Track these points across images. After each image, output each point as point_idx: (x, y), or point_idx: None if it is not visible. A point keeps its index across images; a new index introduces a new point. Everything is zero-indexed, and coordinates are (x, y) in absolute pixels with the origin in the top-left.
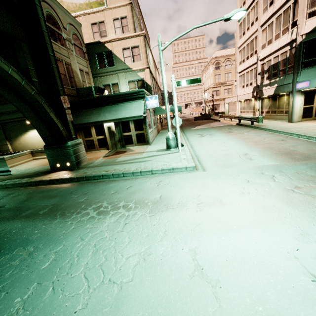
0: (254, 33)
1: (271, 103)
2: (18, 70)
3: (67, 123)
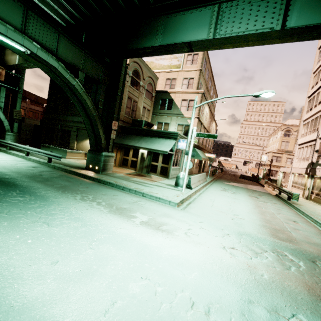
0: (320, 111)
1: None
2: (92, 100)
3: (110, 140)
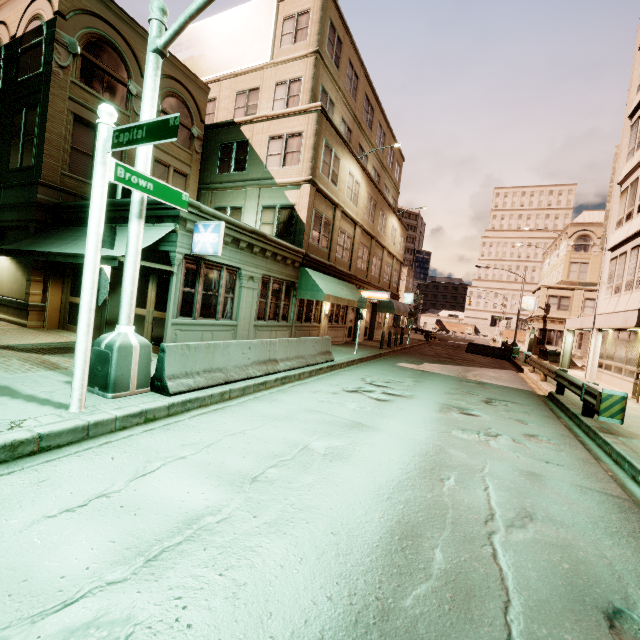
0: None
1: None
2: None
3: None
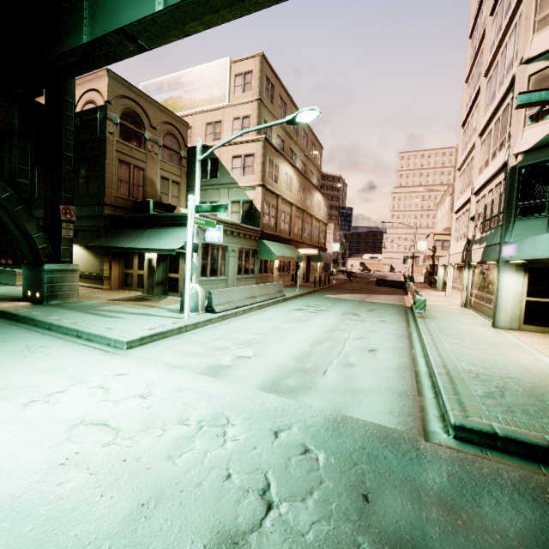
0: (474, 146)
1: (481, 279)
2: None
3: (60, 240)
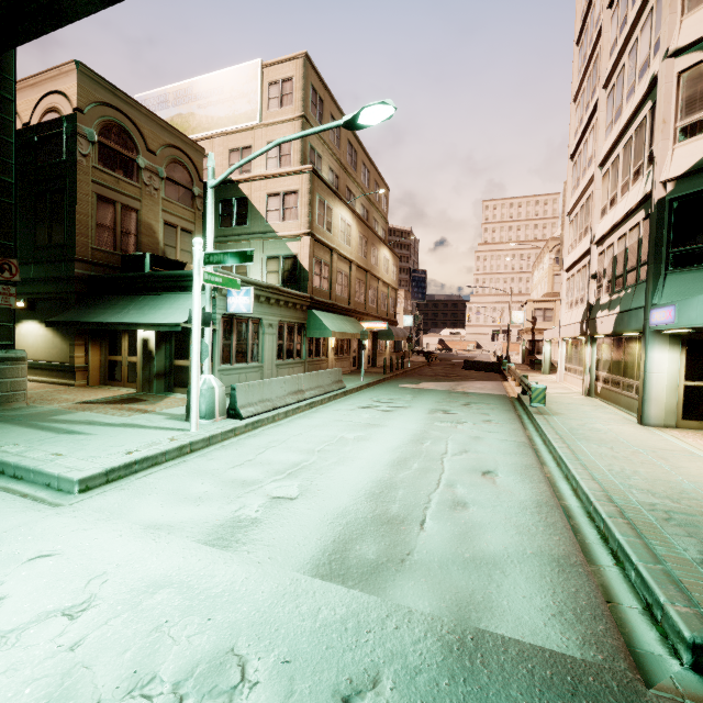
0: (591, 182)
1: (612, 358)
2: None
3: None
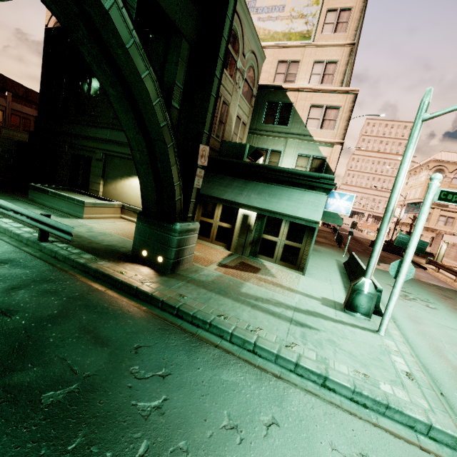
0: None
1: None
2: (157, 78)
3: (190, 191)
